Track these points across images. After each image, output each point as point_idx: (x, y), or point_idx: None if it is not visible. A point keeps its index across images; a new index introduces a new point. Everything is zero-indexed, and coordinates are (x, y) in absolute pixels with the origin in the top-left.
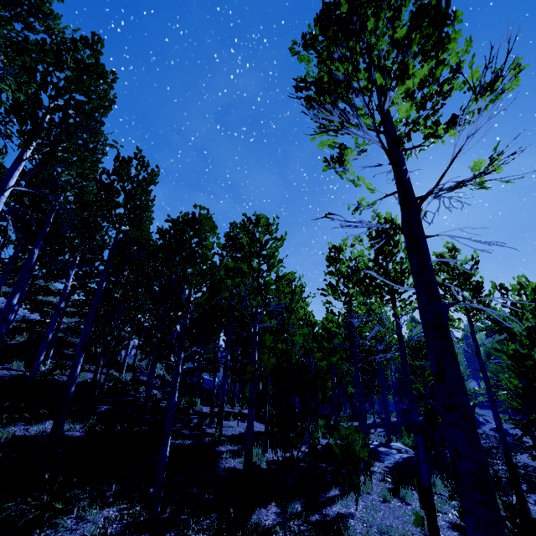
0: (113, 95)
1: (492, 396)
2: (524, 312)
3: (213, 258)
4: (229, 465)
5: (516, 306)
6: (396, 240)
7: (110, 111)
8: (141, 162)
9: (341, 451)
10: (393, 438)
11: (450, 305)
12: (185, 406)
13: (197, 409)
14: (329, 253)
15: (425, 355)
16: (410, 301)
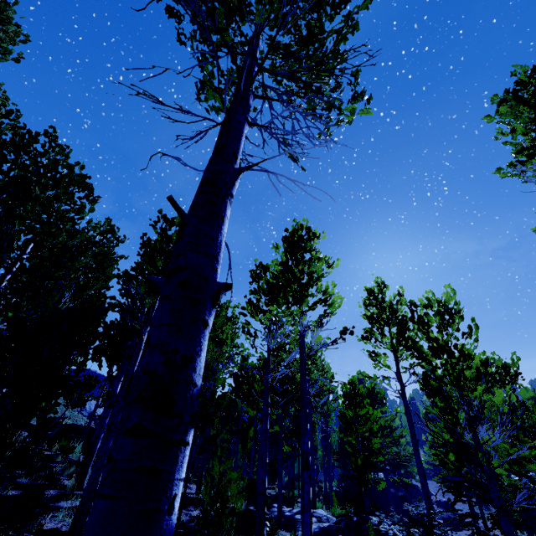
0: (19, 55)
1: (415, 443)
2: (429, 325)
3: (67, 213)
4: (53, 524)
5: (423, 320)
6: (310, 246)
7: (3, 61)
8: (52, 141)
9: (209, 498)
10: (323, 508)
11: (241, 168)
12: (57, 453)
13: (72, 458)
14: (255, 270)
15: (359, 403)
16: (313, 303)
